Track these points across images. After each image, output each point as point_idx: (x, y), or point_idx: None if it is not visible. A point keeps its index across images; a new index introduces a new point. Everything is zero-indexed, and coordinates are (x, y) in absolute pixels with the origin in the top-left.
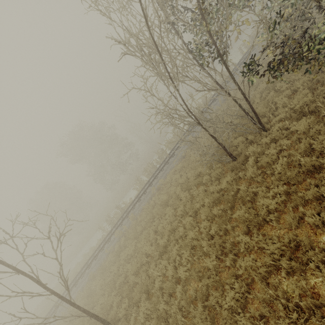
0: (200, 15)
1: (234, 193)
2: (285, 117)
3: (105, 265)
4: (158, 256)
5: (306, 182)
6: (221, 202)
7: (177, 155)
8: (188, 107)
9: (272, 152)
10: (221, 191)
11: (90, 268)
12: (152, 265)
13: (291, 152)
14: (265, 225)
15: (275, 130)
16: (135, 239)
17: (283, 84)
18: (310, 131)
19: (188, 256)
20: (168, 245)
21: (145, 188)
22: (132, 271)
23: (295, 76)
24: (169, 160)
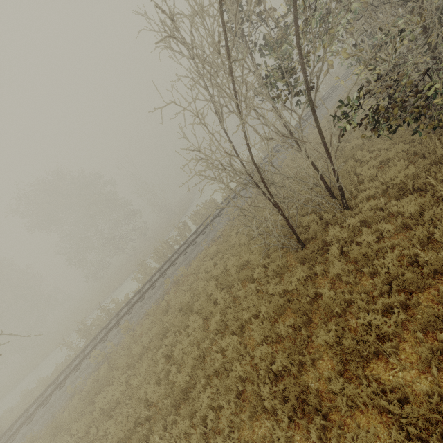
0: (282, 29)
1: (310, 300)
2: (374, 194)
3: (62, 418)
4: (170, 408)
5: (431, 290)
6: (285, 312)
7: (210, 233)
8: (252, 156)
9: (368, 239)
10: (288, 295)
11: (31, 424)
12: (158, 426)
13: (396, 242)
14: (372, 360)
15: (366, 209)
16: (127, 369)
17: (364, 152)
18: (427, 213)
19: (231, 413)
20: (191, 386)
21: (154, 279)
22: (116, 438)
23: (381, 145)
24: (196, 239)
